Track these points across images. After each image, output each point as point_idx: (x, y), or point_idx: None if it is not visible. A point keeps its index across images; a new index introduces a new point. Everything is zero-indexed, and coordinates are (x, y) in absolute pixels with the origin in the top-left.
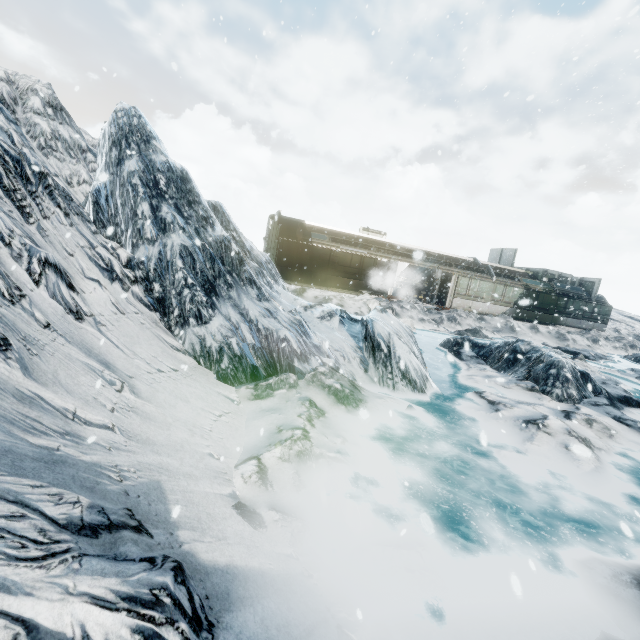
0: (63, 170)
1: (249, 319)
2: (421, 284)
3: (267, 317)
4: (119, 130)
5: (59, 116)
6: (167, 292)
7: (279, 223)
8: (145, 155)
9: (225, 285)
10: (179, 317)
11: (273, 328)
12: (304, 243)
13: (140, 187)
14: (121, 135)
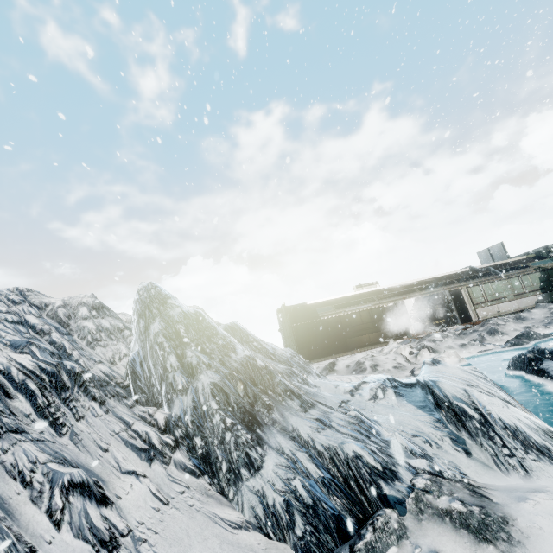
0: (107, 354)
1: (303, 441)
2: (433, 310)
3: (321, 430)
4: (142, 304)
5: (101, 313)
6: (209, 444)
7: (287, 313)
8: (164, 314)
9: (264, 408)
10: (229, 472)
11: (334, 444)
12: (314, 321)
13: (165, 343)
14: (144, 307)
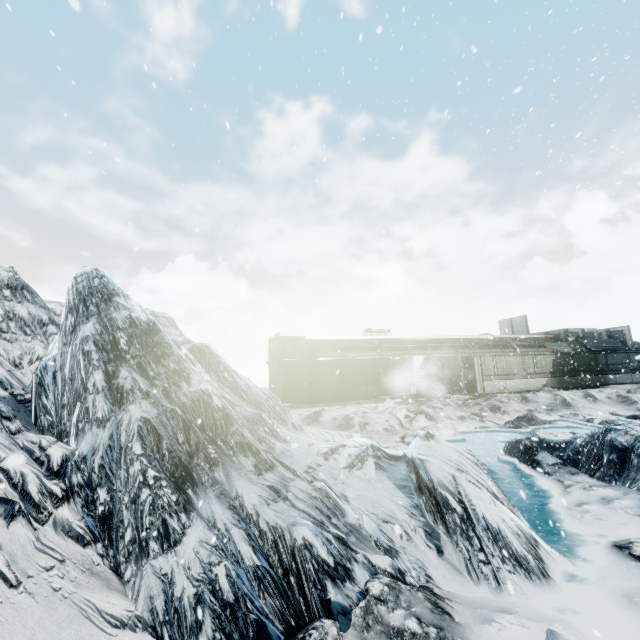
0: (12, 351)
1: (245, 514)
2: (441, 372)
3: (272, 502)
4: (77, 295)
5: (18, 295)
6: (117, 500)
7: (279, 345)
8: (105, 315)
9: (206, 463)
10: (132, 543)
11: (283, 524)
12: (309, 360)
13: (94, 353)
14: (79, 300)
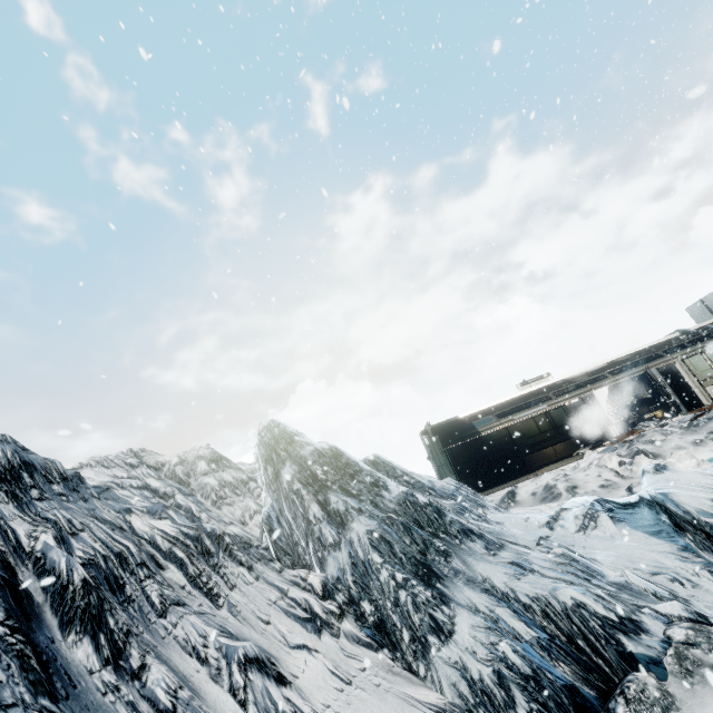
0: (235, 513)
1: (500, 593)
2: (639, 398)
3: (521, 576)
4: (267, 447)
5: (221, 465)
6: (381, 608)
7: (434, 434)
8: (295, 455)
9: (439, 556)
10: (413, 642)
11: (543, 592)
12: (473, 439)
13: (302, 490)
14: (270, 450)
